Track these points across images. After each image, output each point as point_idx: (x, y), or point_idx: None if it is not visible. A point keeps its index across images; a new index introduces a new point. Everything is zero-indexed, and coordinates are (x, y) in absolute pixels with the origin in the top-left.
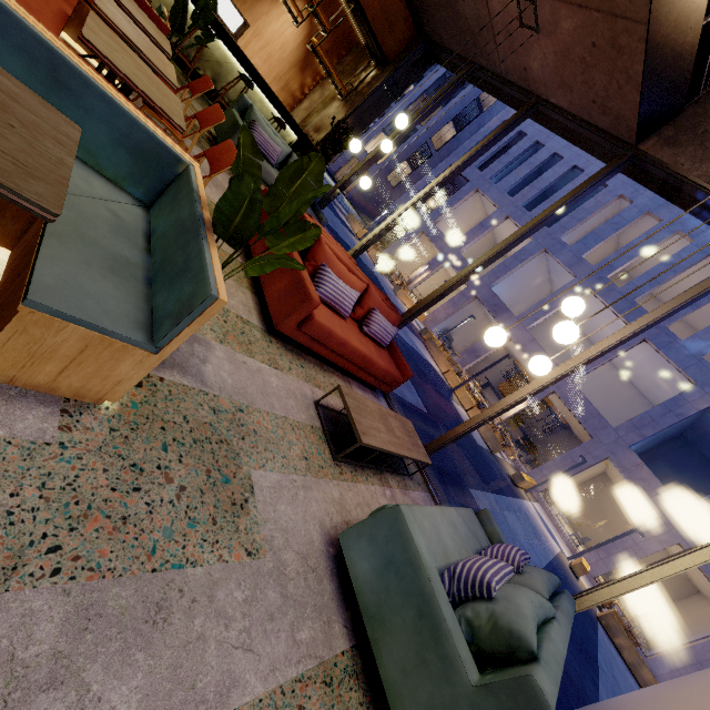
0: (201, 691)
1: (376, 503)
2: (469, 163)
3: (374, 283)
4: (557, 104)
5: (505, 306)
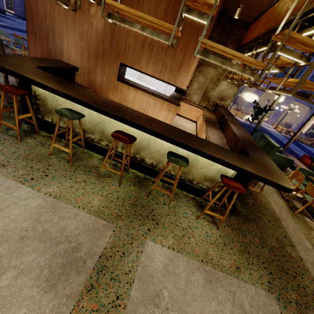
0: None
1: None
2: None
3: None
4: None
5: None
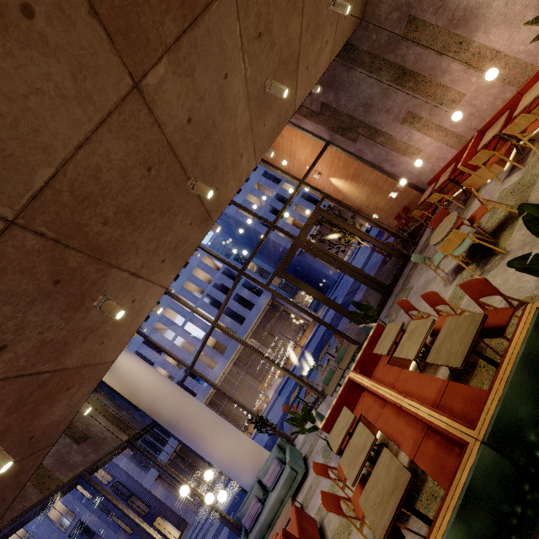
0: None
1: None
2: None
3: None
4: None
5: None
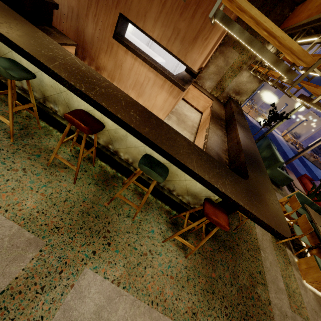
0: None
1: None
2: None
3: None
4: None
5: None
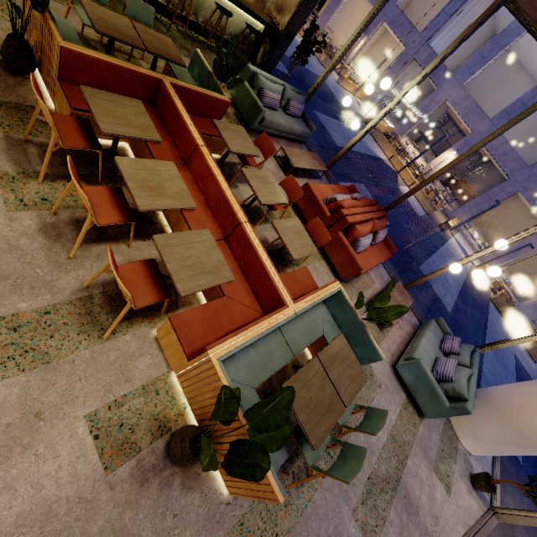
0: (387, 423)
1: (396, 336)
2: (434, 69)
3: (327, 97)
4: (523, 9)
5: (442, 64)
